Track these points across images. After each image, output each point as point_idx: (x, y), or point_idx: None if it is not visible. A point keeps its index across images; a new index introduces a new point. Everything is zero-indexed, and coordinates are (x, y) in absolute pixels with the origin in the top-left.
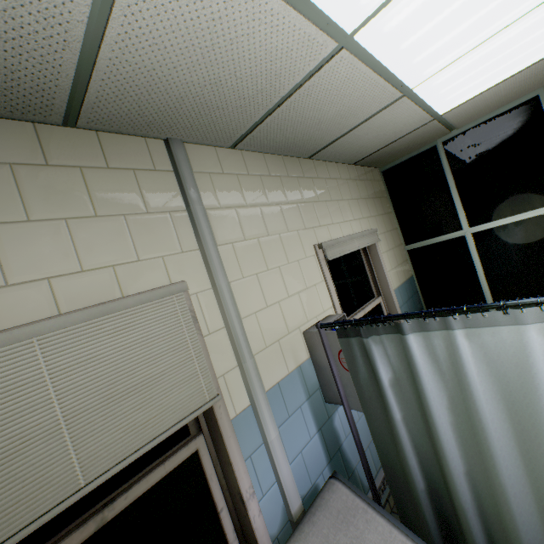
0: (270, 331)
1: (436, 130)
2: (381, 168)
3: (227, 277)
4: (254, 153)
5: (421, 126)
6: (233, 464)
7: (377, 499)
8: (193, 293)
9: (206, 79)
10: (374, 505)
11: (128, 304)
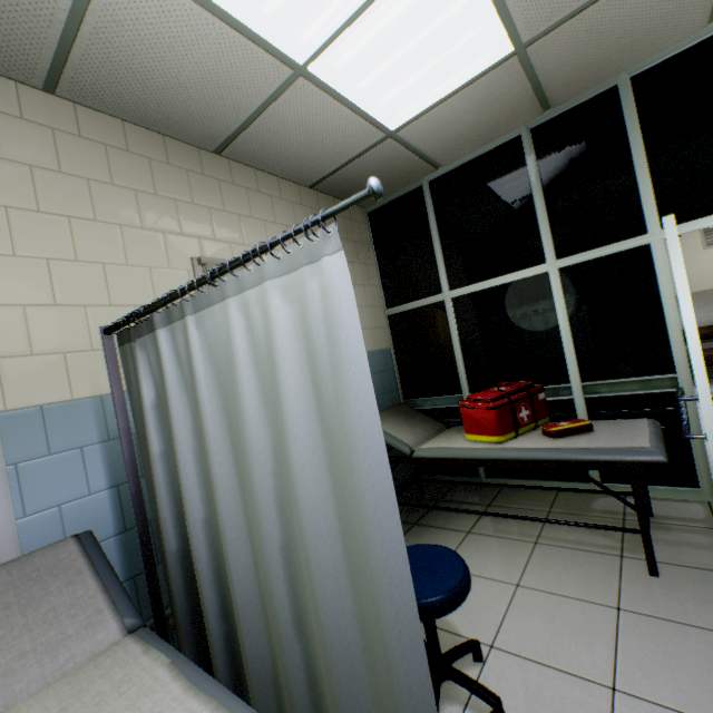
0: (51, 337)
1: (408, 159)
2: (366, 208)
3: None
4: (104, 115)
5: (377, 144)
6: None
7: (152, 578)
8: None
9: None
10: (102, 568)
11: None
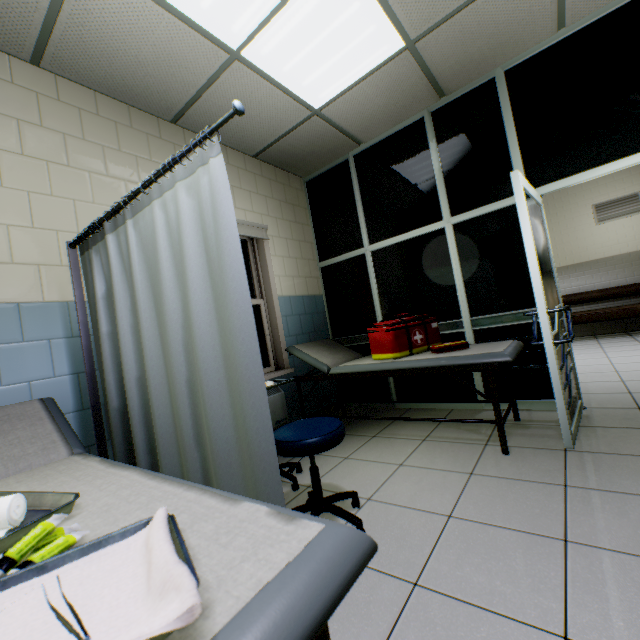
0: (28, 252)
1: (334, 135)
2: (304, 178)
3: None
4: (79, 86)
5: (306, 121)
6: None
7: (101, 439)
8: None
9: None
10: (59, 419)
11: None
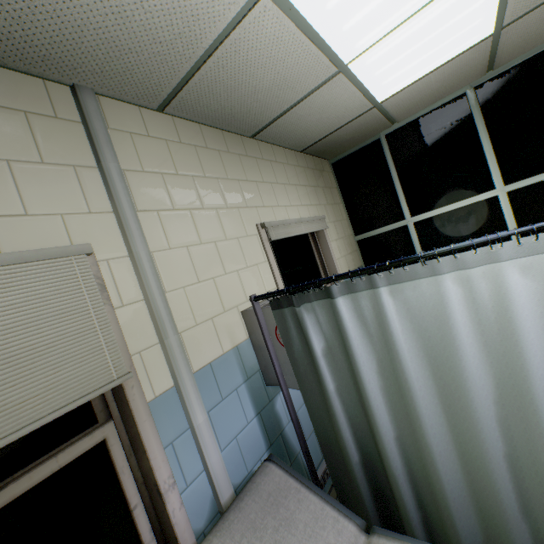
0: (202, 308)
1: (378, 121)
2: (330, 160)
3: (147, 244)
4: (188, 122)
5: (362, 113)
6: (148, 452)
7: (316, 480)
8: (103, 259)
9: (106, 5)
10: (308, 484)
11: (3, 261)
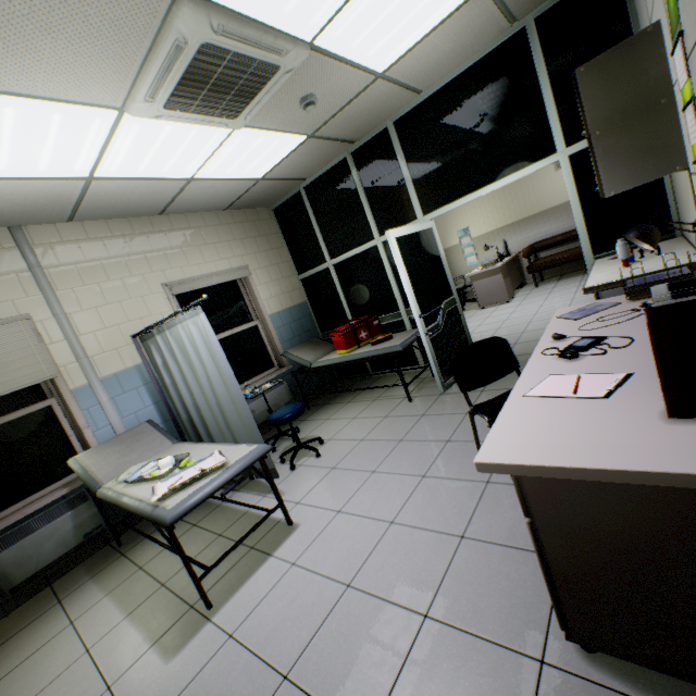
0: (109, 343)
1: (281, 183)
2: (271, 207)
3: (65, 310)
4: (96, 221)
5: (255, 184)
6: (72, 410)
7: (182, 435)
8: (39, 320)
9: (11, 205)
10: (160, 429)
11: None
